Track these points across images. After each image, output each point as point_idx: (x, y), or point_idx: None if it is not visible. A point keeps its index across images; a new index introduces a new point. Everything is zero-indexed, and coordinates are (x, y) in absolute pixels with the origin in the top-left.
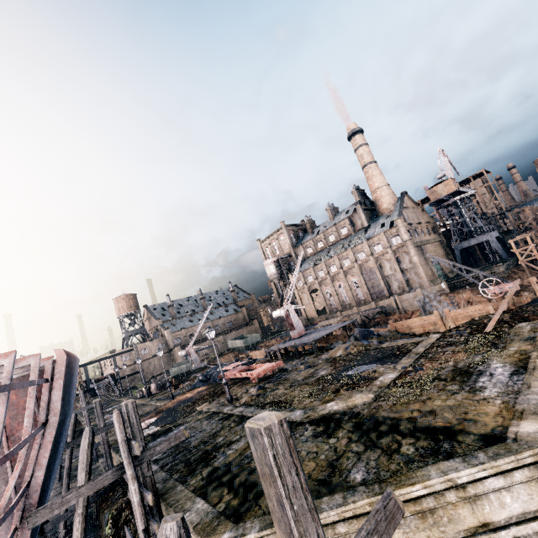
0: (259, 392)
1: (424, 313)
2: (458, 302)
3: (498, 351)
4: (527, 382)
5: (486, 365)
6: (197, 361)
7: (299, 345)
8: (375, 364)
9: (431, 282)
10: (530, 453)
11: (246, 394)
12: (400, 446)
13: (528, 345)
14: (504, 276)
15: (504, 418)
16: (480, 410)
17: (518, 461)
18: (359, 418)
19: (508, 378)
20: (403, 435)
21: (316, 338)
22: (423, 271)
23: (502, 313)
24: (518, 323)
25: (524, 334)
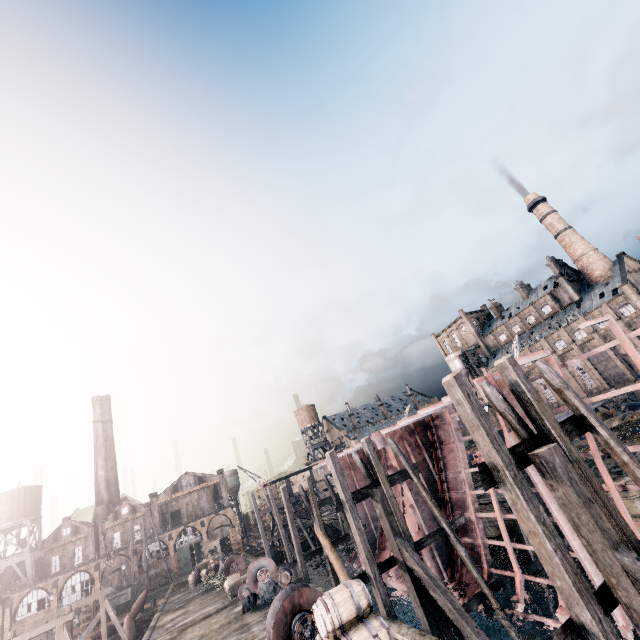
0: None
1: None
2: None
3: None
4: None
5: None
6: None
7: None
8: None
9: None
10: None
11: None
12: None
13: None
14: None
15: None
16: None
17: None
18: None
19: None
20: None
21: None
22: None
23: None
24: None
25: None
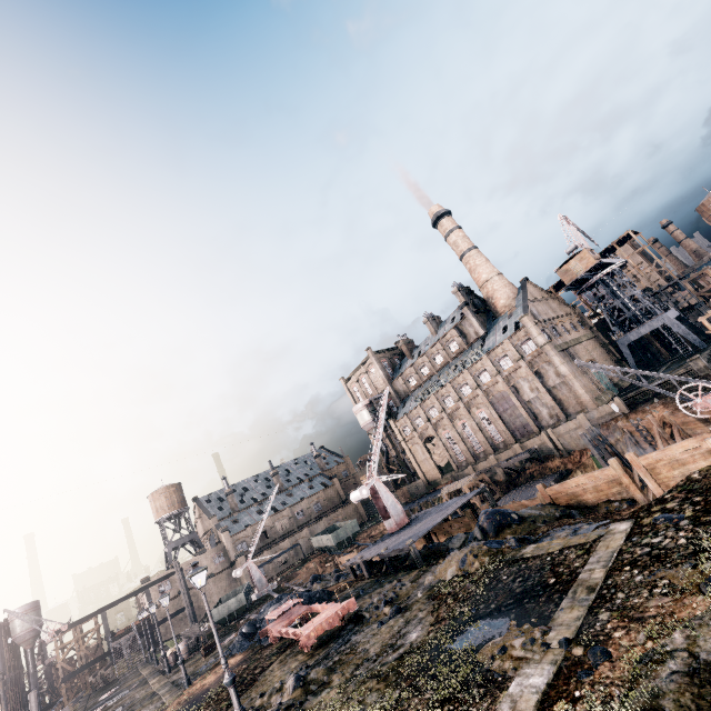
0: (294, 695)
1: (598, 453)
2: (648, 428)
3: None
4: None
5: None
6: (261, 583)
7: (391, 554)
8: (507, 618)
9: (597, 400)
10: None
11: (276, 697)
12: None
13: None
14: (709, 373)
15: None
16: None
17: None
18: None
19: None
20: None
21: (417, 536)
22: (579, 385)
23: None
24: None
25: None
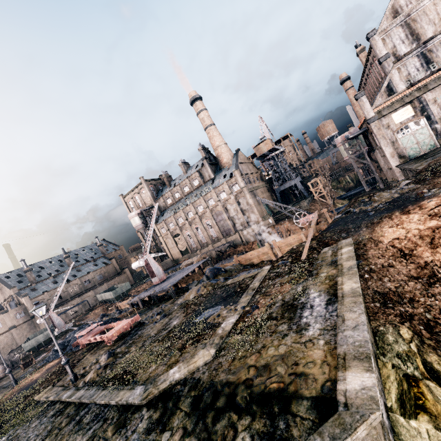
0: (108, 360)
1: (260, 242)
2: (281, 231)
3: (313, 280)
4: (341, 315)
5: (306, 295)
6: (61, 325)
7: (158, 293)
8: (220, 306)
9: (263, 218)
10: (364, 428)
11: (95, 366)
12: (236, 435)
13: (333, 270)
14: (307, 208)
15: (330, 366)
16: (308, 357)
17: (354, 440)
18: (198, 388)
19: (325, 310)
20: (240, 413)
21: (173, 283)
22: (256, 210)
23: (311, 241)
24: (322, 248)
25: (329, 258)
